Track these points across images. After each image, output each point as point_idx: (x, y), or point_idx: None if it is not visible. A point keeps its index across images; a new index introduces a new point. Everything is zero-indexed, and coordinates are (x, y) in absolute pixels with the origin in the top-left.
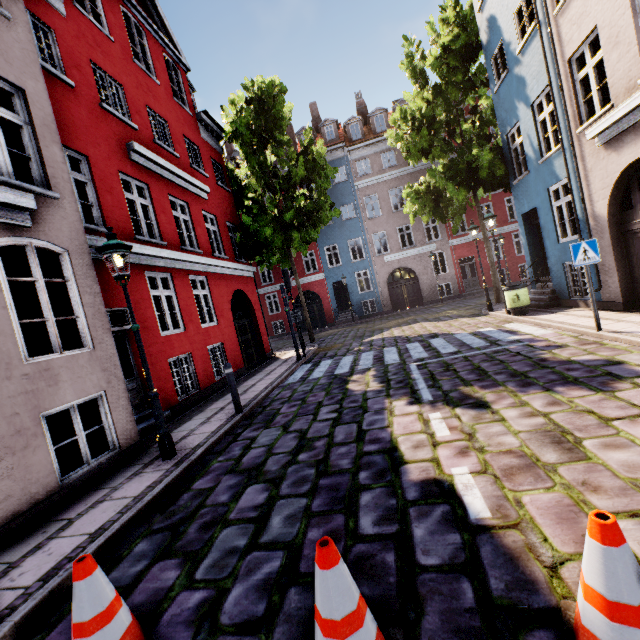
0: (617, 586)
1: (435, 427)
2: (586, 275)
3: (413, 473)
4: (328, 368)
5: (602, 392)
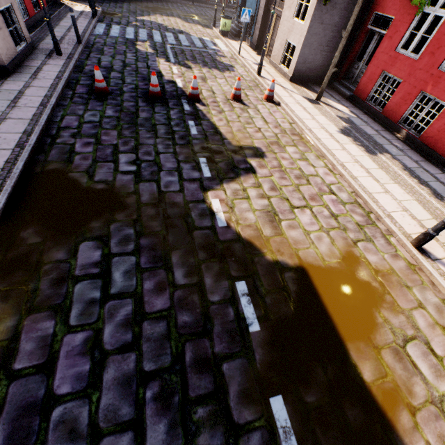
0: (194, 85)
1: (174, 70)
2: (243, 27)
3: (166, 78)
4: (120, 32)
5: (221, 73)
